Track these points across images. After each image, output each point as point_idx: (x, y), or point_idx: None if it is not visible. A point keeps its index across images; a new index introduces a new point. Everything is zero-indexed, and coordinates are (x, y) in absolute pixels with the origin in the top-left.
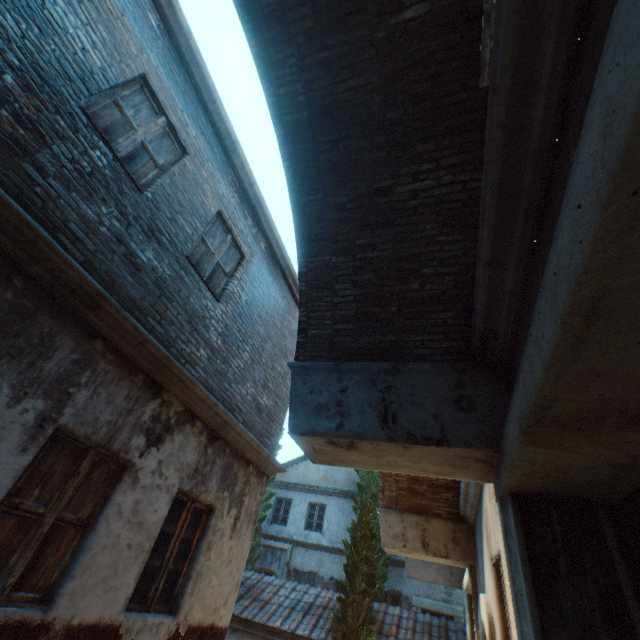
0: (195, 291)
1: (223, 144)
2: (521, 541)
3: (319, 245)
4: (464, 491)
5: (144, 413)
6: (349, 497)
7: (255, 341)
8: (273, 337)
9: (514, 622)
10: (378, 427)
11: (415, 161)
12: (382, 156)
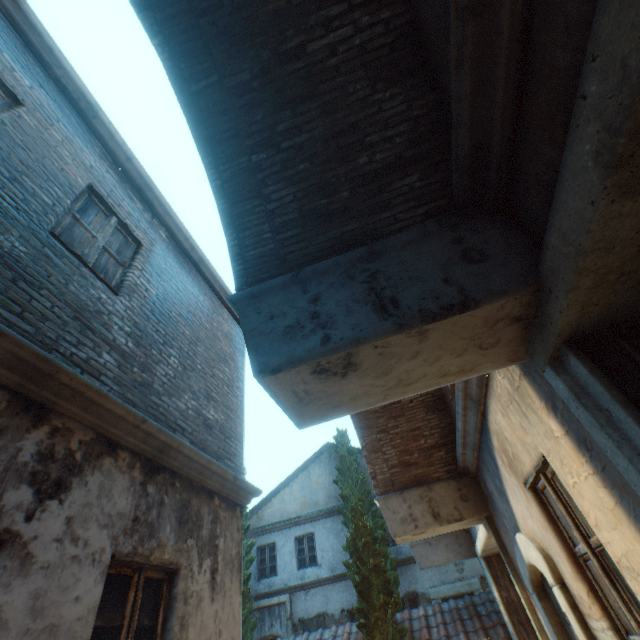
0: (76, 278)
1: (77, 107)
2: (609, 386)
3: (230, 146)
4: (462, 433)
5: (20, 451)
6: (335, 514)
7: (182, 344)
8: (204, 339)
9: (604, 520)
10: (378, 320)
11: (322, 5)
12: (281, 6)
